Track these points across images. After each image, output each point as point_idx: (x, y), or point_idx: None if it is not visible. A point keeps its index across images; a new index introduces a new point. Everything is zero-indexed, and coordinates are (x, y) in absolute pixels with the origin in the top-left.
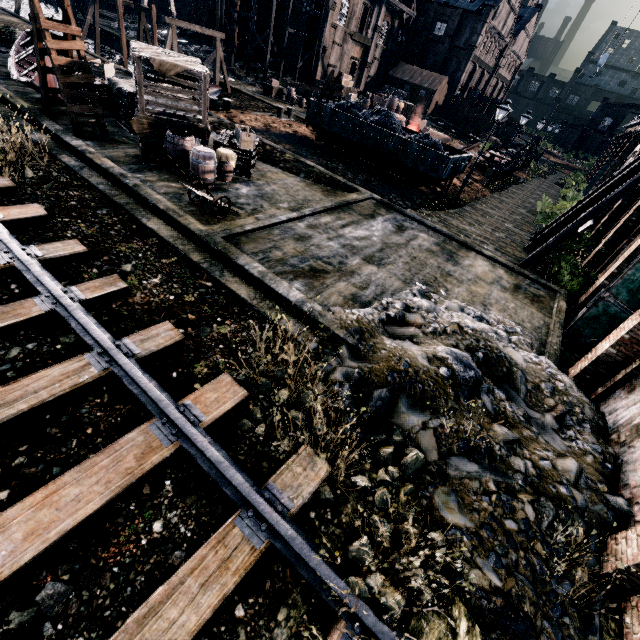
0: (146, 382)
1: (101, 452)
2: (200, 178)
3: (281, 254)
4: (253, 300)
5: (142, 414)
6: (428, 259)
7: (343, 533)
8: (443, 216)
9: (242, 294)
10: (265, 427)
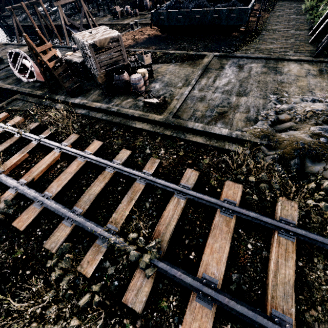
0: (206, 197)
1: (213, 229)
2: (139, 91)
3: (200, 113)
4: (206, 142)
5: (209, 209)
6: (266, 78)
7: (317, 225)
8: (254, 46)
9: (200, 141)
10: (255, 196)
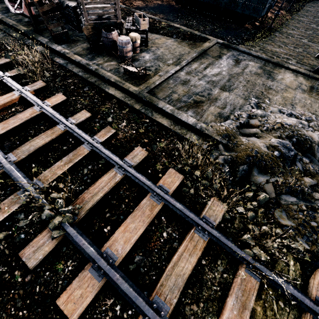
0: (142, 178)
1: (136, 209)
2: (125, 56)
3: (177, 96)
4: (170, 126)
5: (143, 191)
6: (256, 80)
7: (236, 231)
8: (261, 44)
9: (164, 124)
10: (193, 190)
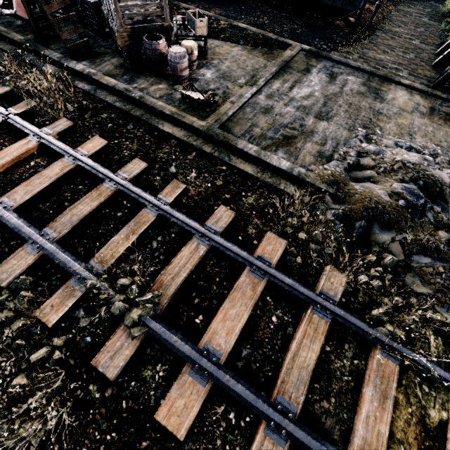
0: (235, 248)
1: (234, 290)
2: (179, 76)
3: (259, 130)
4: (257, 174)
5: (236, 265)
6: (360, 102)
7: (362, 306)
8: (361, 50)
9: (249, 171)
10: (300, 258)
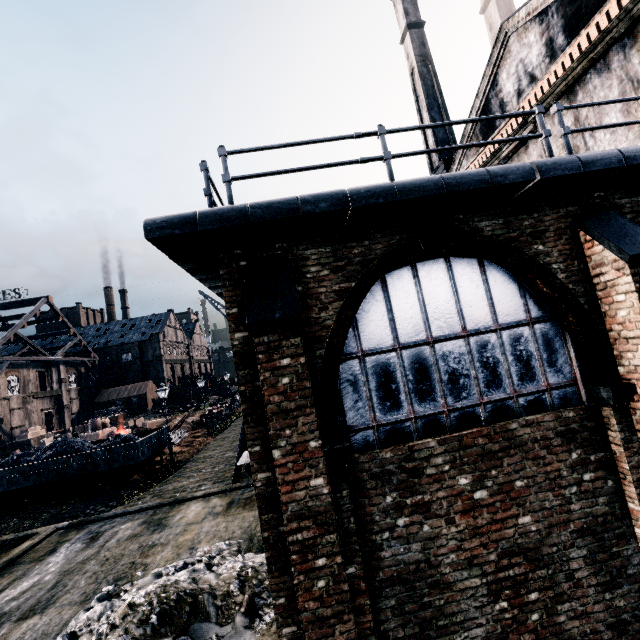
0: None
1: None
2: None
3: None
4: None
5: None
6: (127, 548)
7: None
8: (158, 489)
9: None
10: None
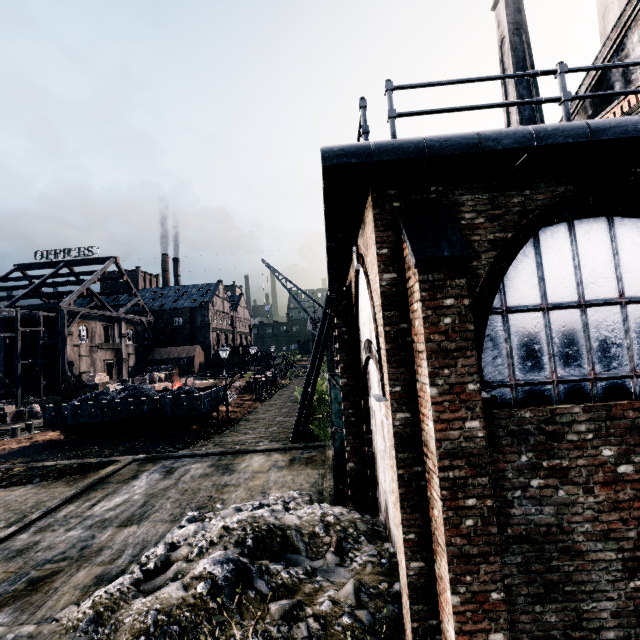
0: None
1: None
2: None
3: None
4: None
5: None
6: (202, 483)
7: None
8: (218, 439)
9: None
10: None
